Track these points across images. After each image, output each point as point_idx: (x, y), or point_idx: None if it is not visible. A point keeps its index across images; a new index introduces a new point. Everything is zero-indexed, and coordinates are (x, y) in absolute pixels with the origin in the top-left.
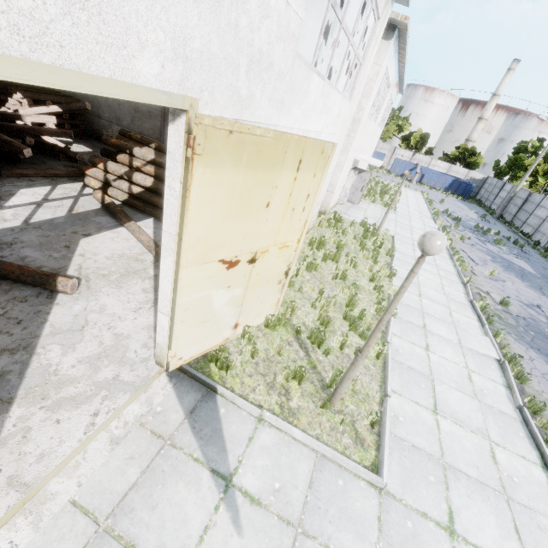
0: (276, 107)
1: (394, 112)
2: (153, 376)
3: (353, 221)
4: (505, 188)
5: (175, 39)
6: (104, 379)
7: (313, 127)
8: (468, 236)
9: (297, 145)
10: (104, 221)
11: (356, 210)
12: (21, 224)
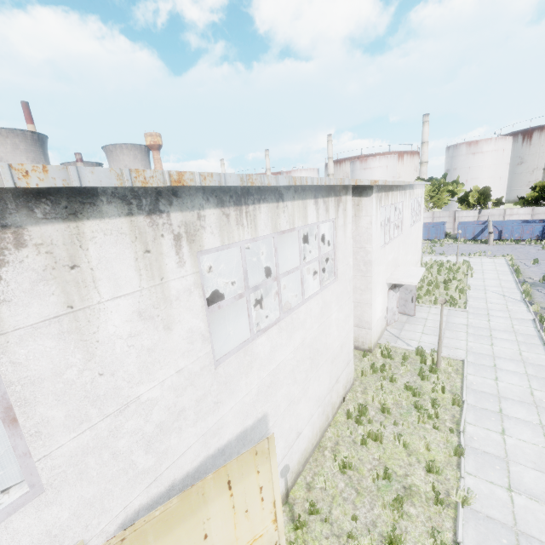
0: (211, 413)
1: (439, 181)
2: None
3: (404, 354)
4: None
5: (35, 544)
6: None
7: (286, 353)
8: None
9: (216, 478)
10: None
11: (412, 325)
12: None
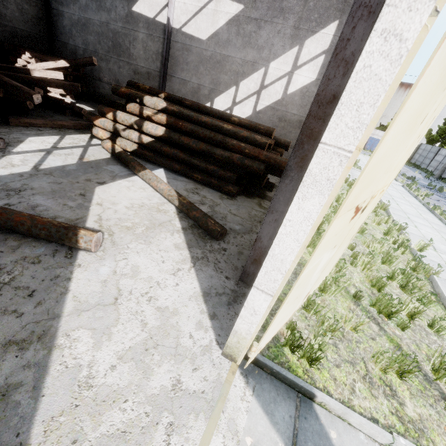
0: None
1: None
2: (226, 378)
3: None
4: (441, 153)
5: None
6: (161, 390)
7: None
8: (429, 193)
9: None
10: (117, 169)
11: None
12: (31, 170)
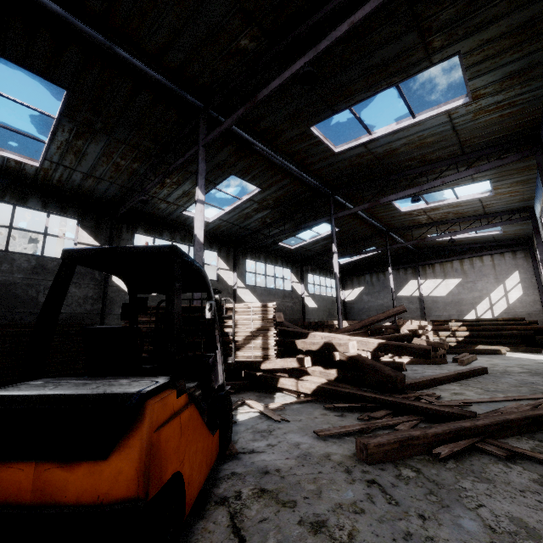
0: None
1: None
2: None
3: None
4: None
5: None
6: None
7: None
8: None
9: None
10: None
11: None
12: None
